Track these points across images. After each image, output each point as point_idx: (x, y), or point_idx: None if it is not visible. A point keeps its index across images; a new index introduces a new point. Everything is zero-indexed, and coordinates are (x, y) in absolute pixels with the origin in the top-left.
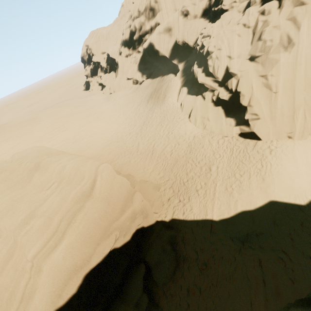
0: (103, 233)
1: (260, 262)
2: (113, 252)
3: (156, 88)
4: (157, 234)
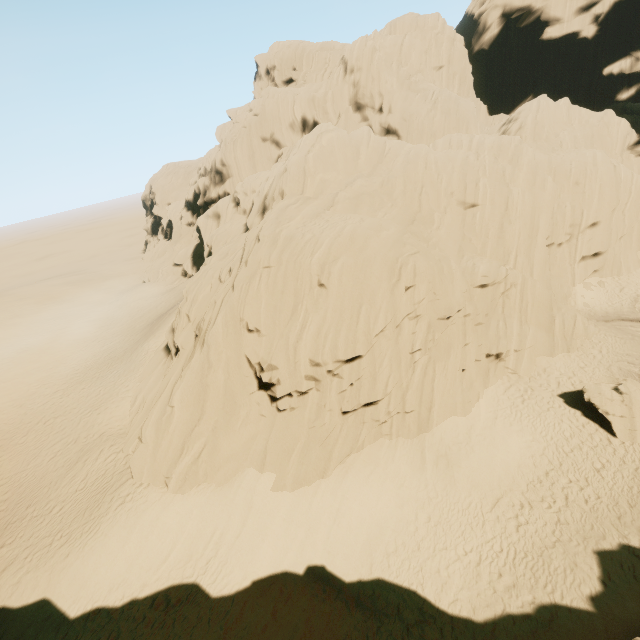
0: None
1: None
2: None
3: (174, 305)
4: None
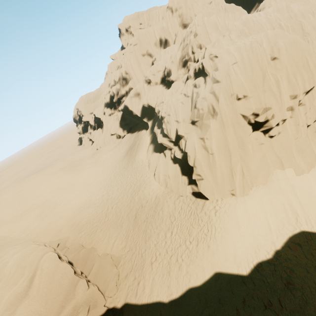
0: None
1: None
2: None
3: (132, 144)
4: None
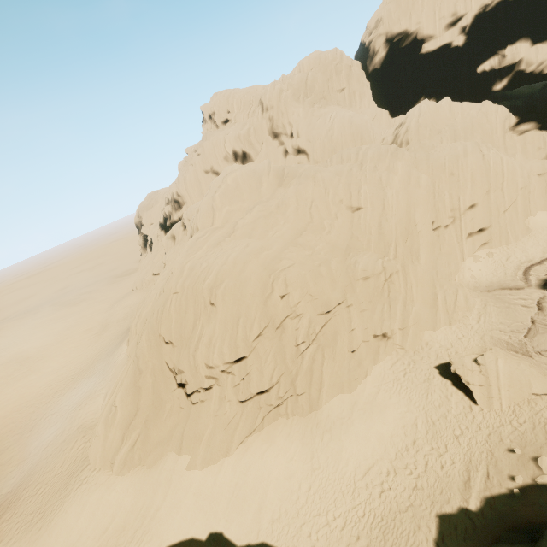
0: None
1: None
2: None
3: None
4: None
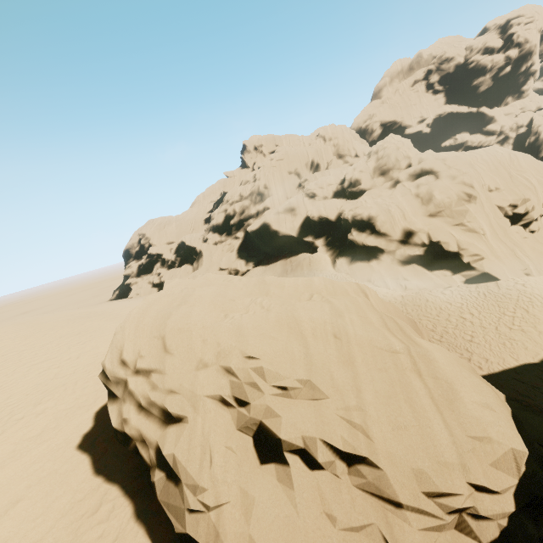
0: None
1: None
2: None
3: (285, 269)
4: None
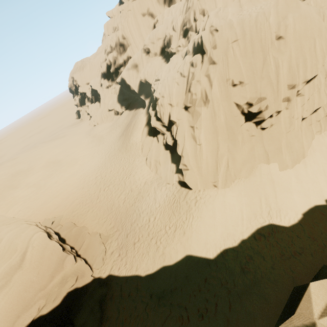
0: (26, 304)
1: (165, 319)
2: (39, 319)
3: (128, 123)
4: (90, 294)
